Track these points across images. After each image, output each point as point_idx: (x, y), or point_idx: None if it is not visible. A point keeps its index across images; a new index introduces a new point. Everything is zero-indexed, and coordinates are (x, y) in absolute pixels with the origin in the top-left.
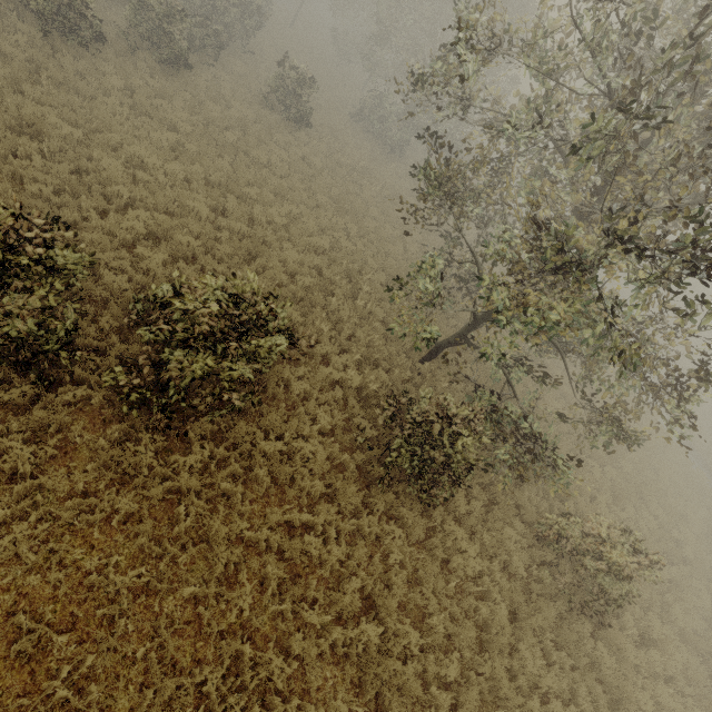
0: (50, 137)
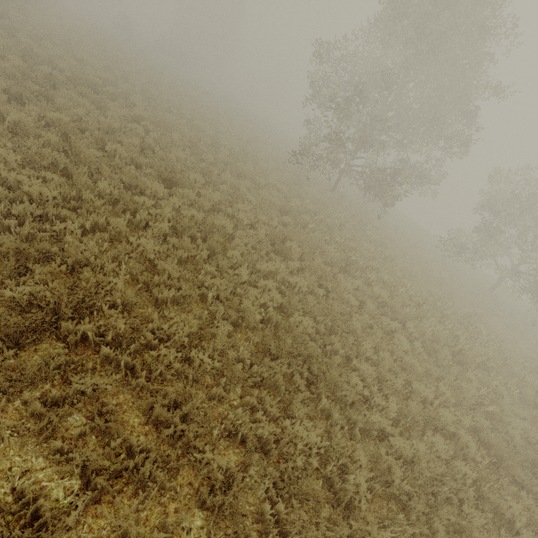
0: None
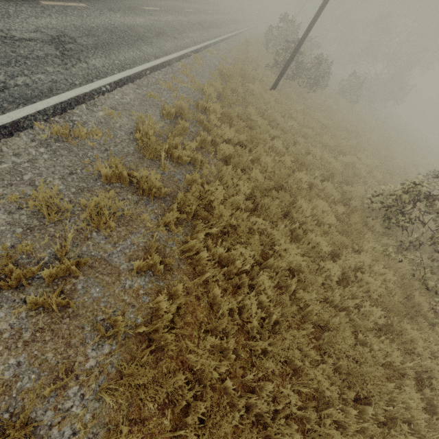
0: (355, 135)
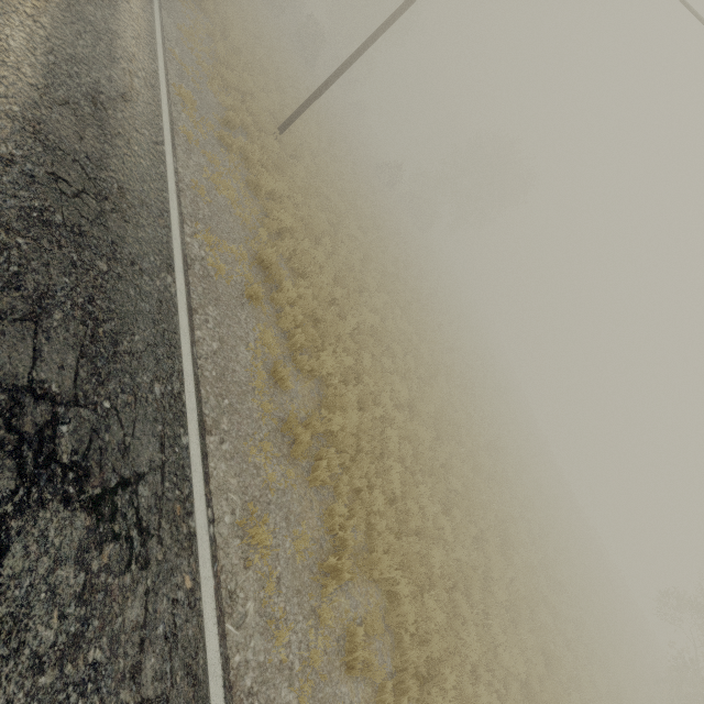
0: None
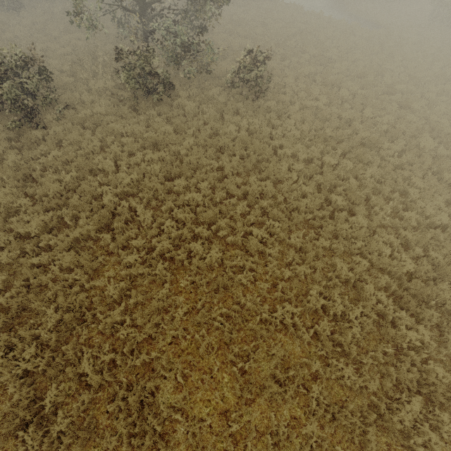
0: None
